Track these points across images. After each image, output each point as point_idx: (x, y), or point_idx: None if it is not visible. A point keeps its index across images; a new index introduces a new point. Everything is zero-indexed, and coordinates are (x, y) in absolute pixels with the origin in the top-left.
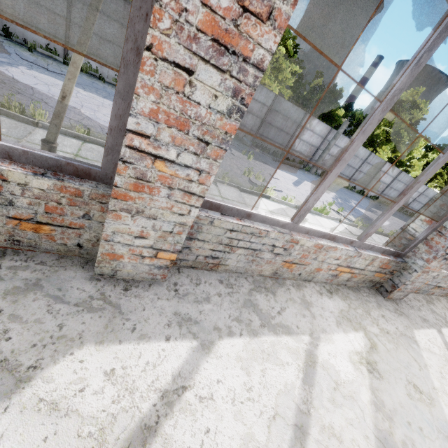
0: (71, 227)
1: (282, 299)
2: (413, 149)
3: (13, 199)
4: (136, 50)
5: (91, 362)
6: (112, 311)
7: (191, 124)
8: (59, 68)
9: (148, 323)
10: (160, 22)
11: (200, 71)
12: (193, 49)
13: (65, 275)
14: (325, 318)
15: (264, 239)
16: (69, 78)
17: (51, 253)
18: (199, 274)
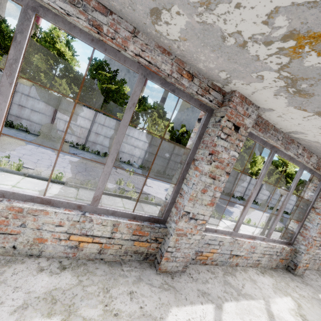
0: None
1: None
2: (253, 163)
3: None
4: None
5: None
6: None
7: None
8: None
9: None
10: None
11: None
12: None
13: None
14: (1, 301)
15: None
16: None
17: None
18: None
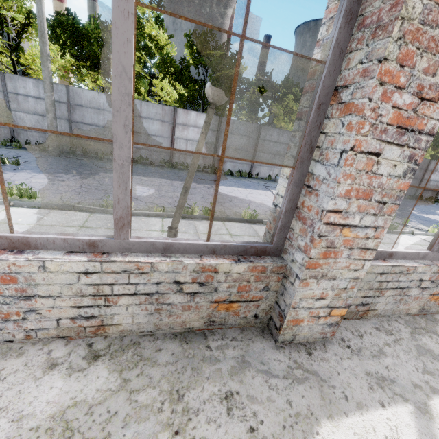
0: (253, 301)
1: None
2: None
3: (218, 286)
4: (310, 149)
5: None
6: (315, 380)
7: (374, 192)
8: None
9: (353, 389)
10: (362, 129)
11: (385, 151)
12: (382, 138)
13: (256, 347)
14: None
15: (412, 275)
16: (190, 176)
17: (233, 328)
18: (354, 325)
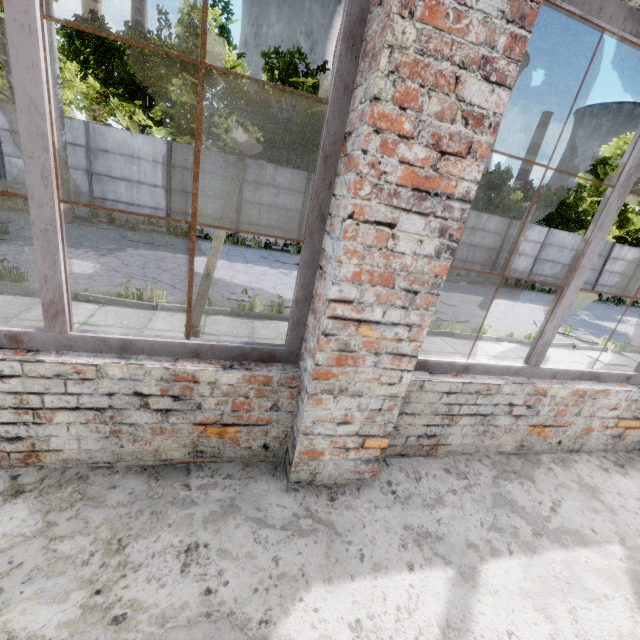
0: (258, 424)
1: (548, 487)
2: None
3: (202, 401)
4: (320, 217)
5: (327, 610)
6: (326, 533)
7: (396, 276)
8: (164, 239)
9: (377, 546)
10: (361, 191)
11: (402, 221)
12: (394, 204)
13: (258, 489)
14: (632, 510)
15: (496, 396)
16: (213, 254)
17: (234, 462)
18: (414, 464)
